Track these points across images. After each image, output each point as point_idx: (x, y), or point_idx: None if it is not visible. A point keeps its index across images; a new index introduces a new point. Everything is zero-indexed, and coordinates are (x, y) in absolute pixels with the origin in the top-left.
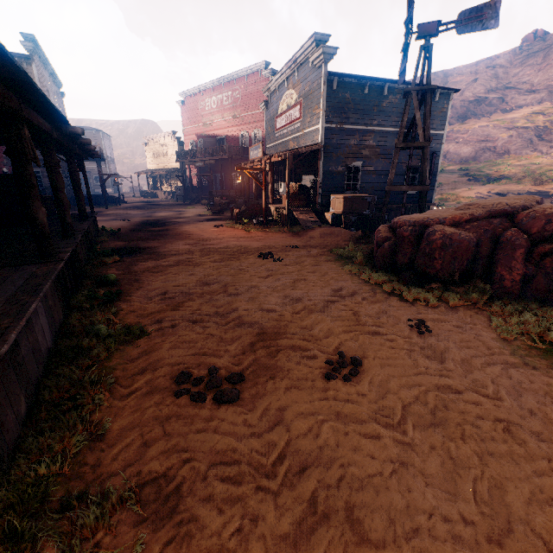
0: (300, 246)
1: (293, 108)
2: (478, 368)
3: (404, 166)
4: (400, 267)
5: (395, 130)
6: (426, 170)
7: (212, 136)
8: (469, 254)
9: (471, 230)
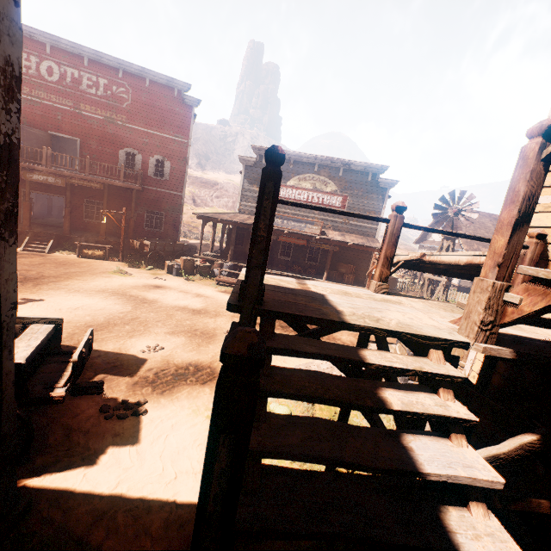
0: None
1: (328, 194)
2: None
3: None
4: None
5: None
6: None
7: (36, 124)
8: None
9: None
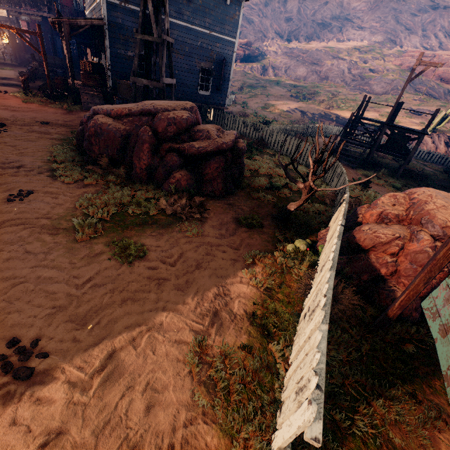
0: (52, 123)
1: None
2: (3, 227)
3: (198, 66)
4: (85, 150)
5: (187, 26)
6: (161, 68)
7: None
8: (117, 144)
9: (127, 124)
